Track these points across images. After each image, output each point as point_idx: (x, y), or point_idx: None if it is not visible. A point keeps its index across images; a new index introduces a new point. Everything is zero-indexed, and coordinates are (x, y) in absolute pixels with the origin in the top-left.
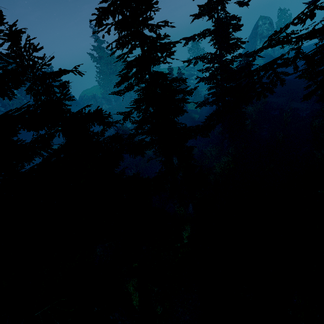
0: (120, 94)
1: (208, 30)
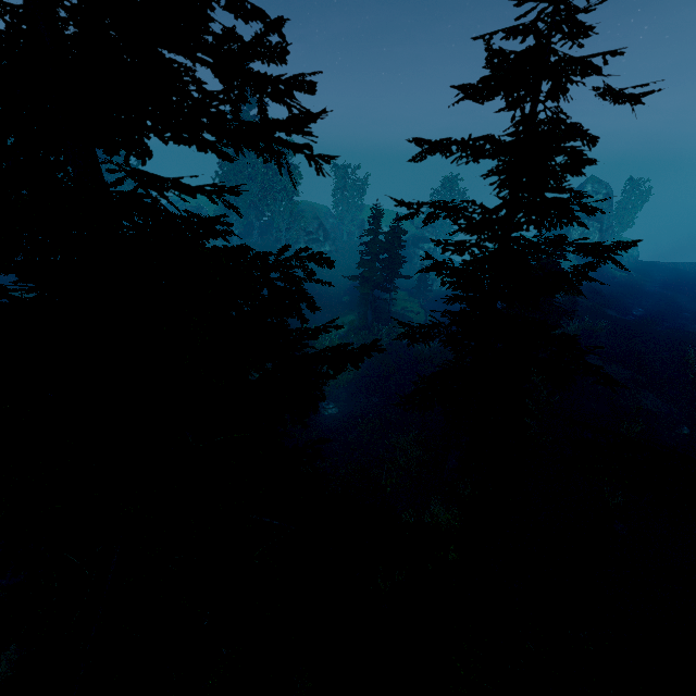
0: None
1: (494, 141)
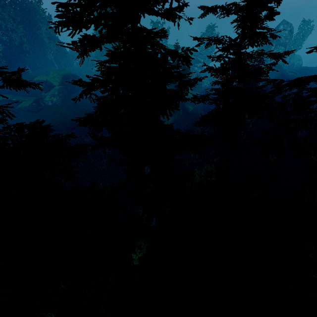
0: (77, 51)
1: (236, 5)
